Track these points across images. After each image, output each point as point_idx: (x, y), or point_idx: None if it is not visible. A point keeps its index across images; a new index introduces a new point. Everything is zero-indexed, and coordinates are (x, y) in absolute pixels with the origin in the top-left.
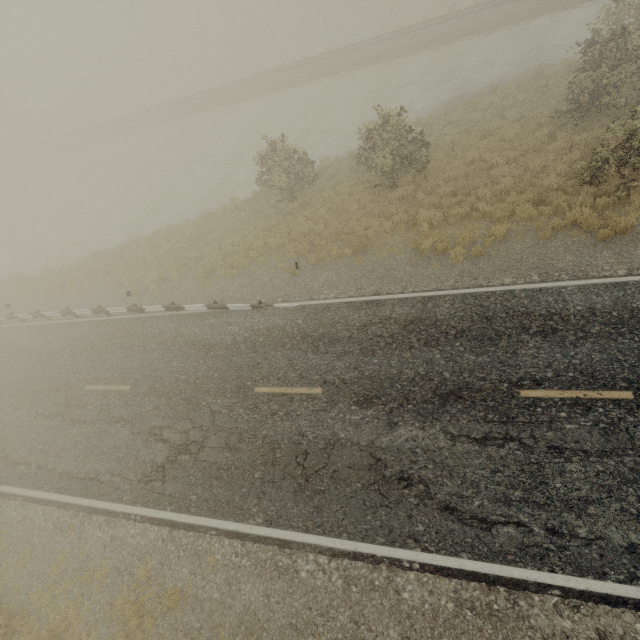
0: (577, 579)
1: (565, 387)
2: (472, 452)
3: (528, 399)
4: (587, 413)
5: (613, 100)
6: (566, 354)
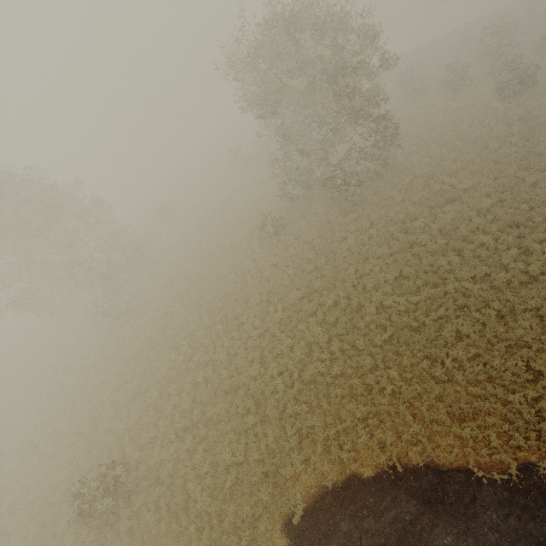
0: None
1: None
2: None
3: None
4: None
5: None
6: None
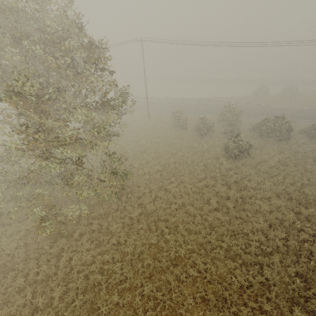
0: None
1: None
2: None
3: None
4: None
5: None
6: None
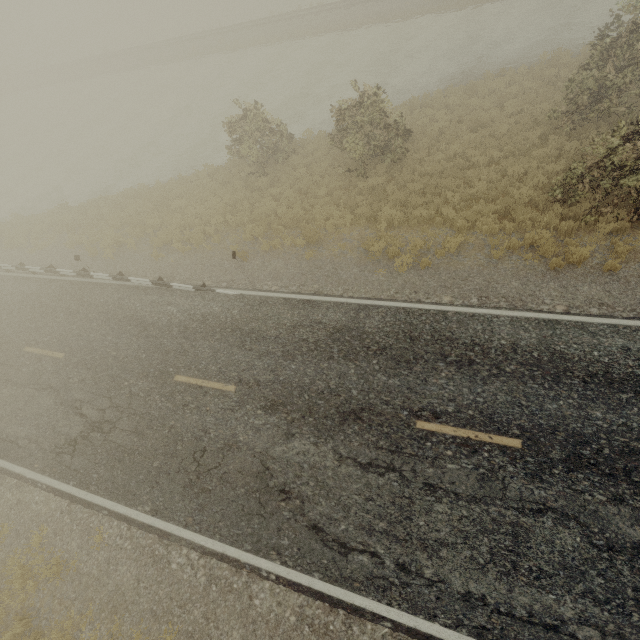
0: (409, 616)
1: (460, 425)
2: (353, 476)
3: (422, 431)
4: (472, 455)
5: (613, 107)
6: (473, 390)
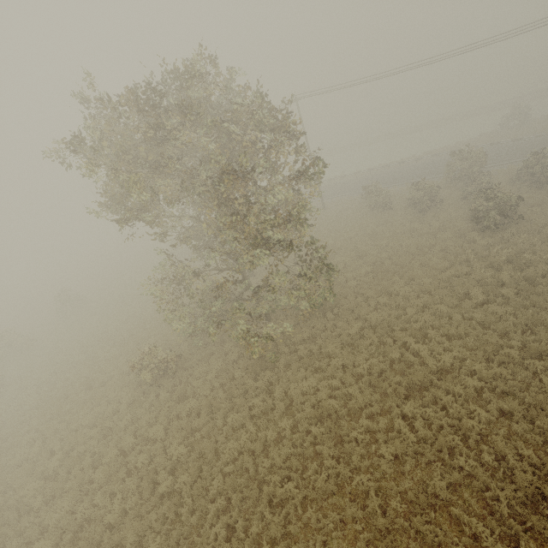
0: None
1: None
2: None
3: None
4: None
5: None
6: None
